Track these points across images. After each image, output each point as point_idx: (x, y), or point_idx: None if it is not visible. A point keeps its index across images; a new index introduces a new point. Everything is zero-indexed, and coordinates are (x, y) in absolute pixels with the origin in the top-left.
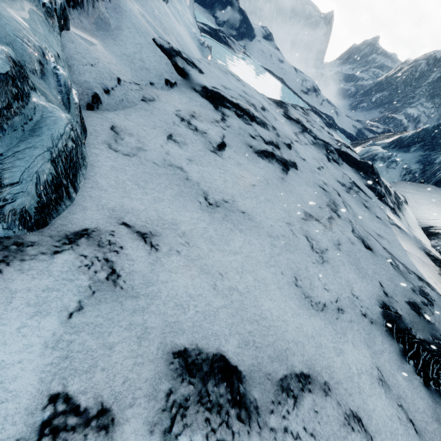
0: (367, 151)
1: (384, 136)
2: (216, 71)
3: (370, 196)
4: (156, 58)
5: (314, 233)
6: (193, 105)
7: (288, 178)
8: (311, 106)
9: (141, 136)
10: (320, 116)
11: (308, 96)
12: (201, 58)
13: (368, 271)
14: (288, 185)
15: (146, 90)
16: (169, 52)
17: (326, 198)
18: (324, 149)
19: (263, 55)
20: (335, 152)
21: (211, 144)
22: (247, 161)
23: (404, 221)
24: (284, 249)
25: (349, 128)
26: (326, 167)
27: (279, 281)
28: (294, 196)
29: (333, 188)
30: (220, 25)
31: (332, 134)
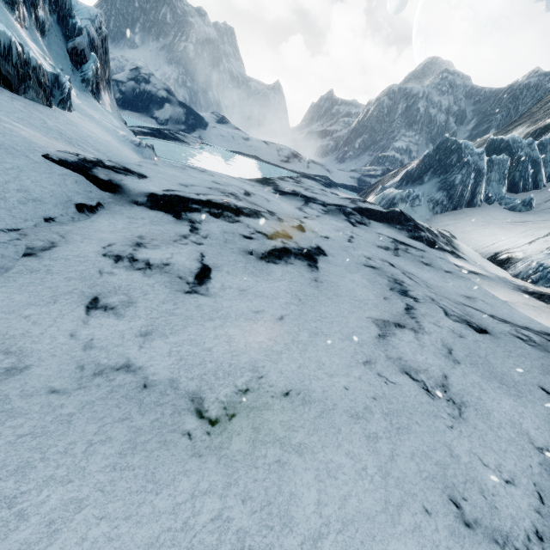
0: (383, 198)
1: (389, 176)
2: (167, 170)
3: (421, 249)
4: (54, 179)
5: (410, 355)
6: (138, 226)
7: (322, 275)
8: (298, 173)
9: (15, 336)
10: (313, 179)
11: (291, 164)
12: (141, 161)
13: (512, 375)
14: (328, 286)
15: (35, 234)
16: (80, 165)
17: (383, 279)
18: (341, 214)
19: (224, 139)
20: (355, 212)
21: (184, 279)
22: (254, 279)
23: (470, 261)
24: (393, 433)
25: (348, 181)
26: (355, 234)
27: (436, 547)
28: (345, 300)
29: (380, 259)
30: (164, 124)
31: (336, 193)
